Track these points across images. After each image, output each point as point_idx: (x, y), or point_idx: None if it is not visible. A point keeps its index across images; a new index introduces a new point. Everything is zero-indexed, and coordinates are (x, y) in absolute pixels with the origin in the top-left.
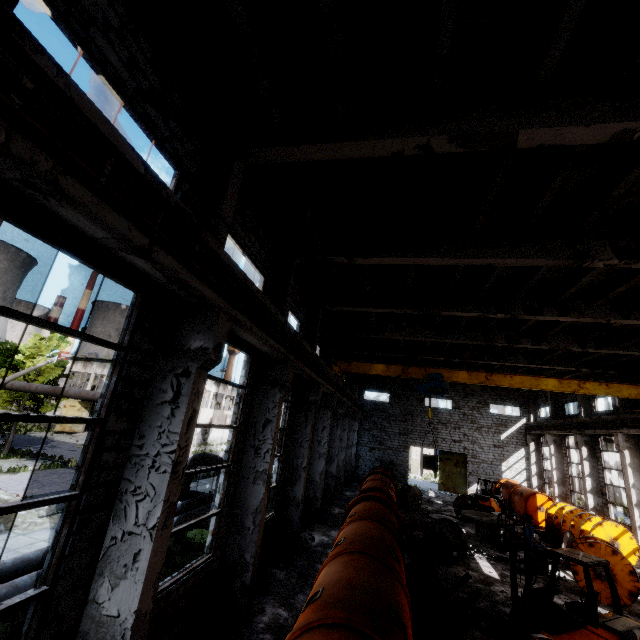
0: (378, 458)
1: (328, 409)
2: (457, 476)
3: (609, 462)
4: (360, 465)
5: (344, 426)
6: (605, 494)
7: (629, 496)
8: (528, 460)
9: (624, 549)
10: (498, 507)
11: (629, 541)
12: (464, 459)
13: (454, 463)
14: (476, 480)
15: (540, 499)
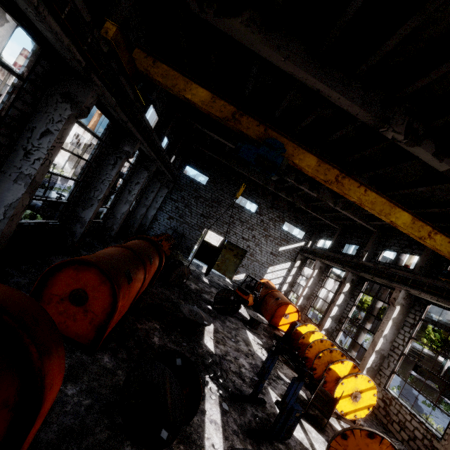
0: (173, 227)
1: (68, 103)
2: (231, 264)
3: (325, 285)
4: (154, 227)
5: (139, 179)
6: (342, 323)
7: (375, 342)
8: (289, 271)
9: (362, 402)
10: (252, 301)
11: (371, 397)
12: (243, 254)
13: (234, 254)
14: (244, 272)
15: (290, 309)
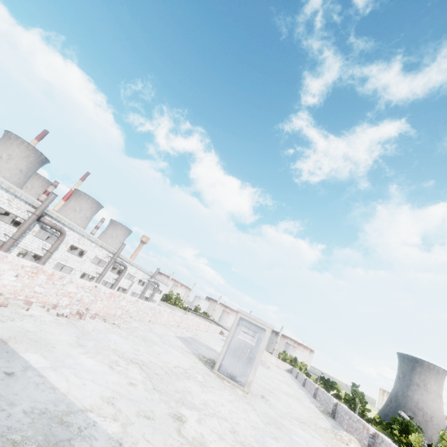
0: None
1: None
2: None
3: None
4: None
5: None
6: None
7: None
8: None
9: None
10: None
11: None
12: None
13: None
14: None
15: None
